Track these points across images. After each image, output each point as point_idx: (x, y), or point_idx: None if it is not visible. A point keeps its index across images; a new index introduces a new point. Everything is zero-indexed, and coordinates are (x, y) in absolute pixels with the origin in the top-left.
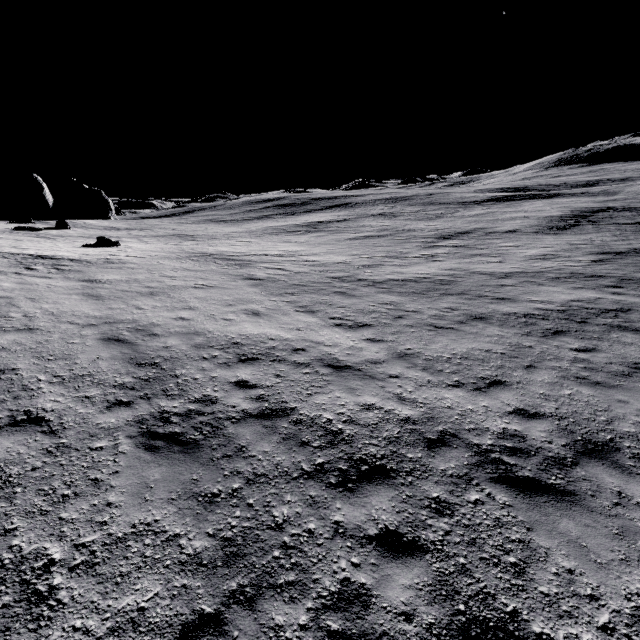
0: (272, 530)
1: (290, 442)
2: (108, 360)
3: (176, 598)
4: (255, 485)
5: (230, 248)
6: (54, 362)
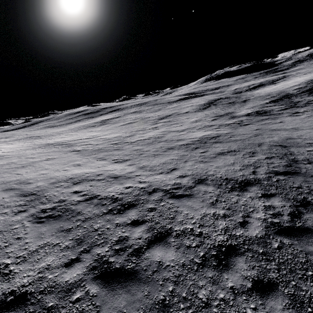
0: (94, 232)
1: (98, 205)
2: (9, 198)
3: (61, 258)
4: (86, 221)
5: (61, 139)
6: None
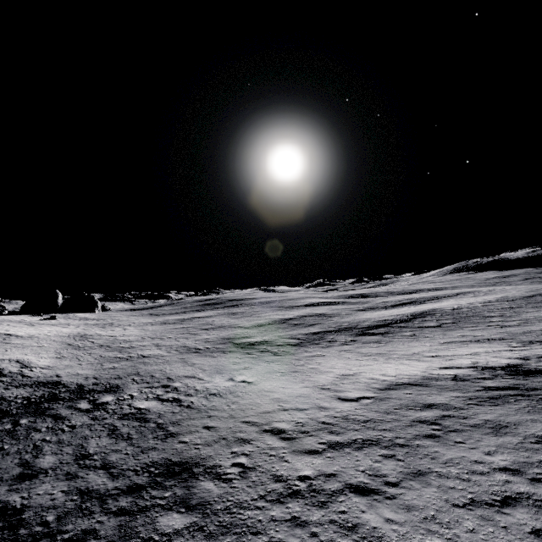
0: None
1: None
2: None
3: None
4: None
5: (105, 332)
6: None
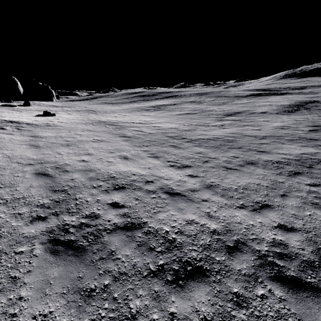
0: (128, 320)
1: (142, 248)
2: (36, 187)
3: None
4: (119, 282)
5: (114, 118)
6: (3, 189)
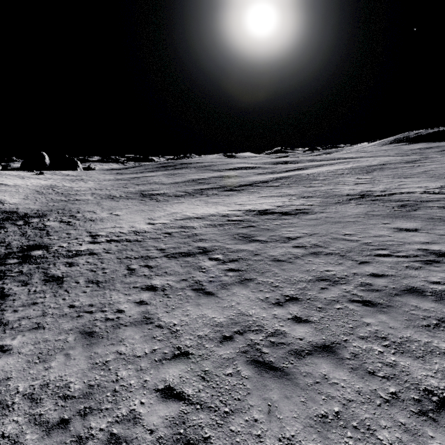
0: None
1: None
2: None
3: None
4: None
5: (70, 184)
6: None
